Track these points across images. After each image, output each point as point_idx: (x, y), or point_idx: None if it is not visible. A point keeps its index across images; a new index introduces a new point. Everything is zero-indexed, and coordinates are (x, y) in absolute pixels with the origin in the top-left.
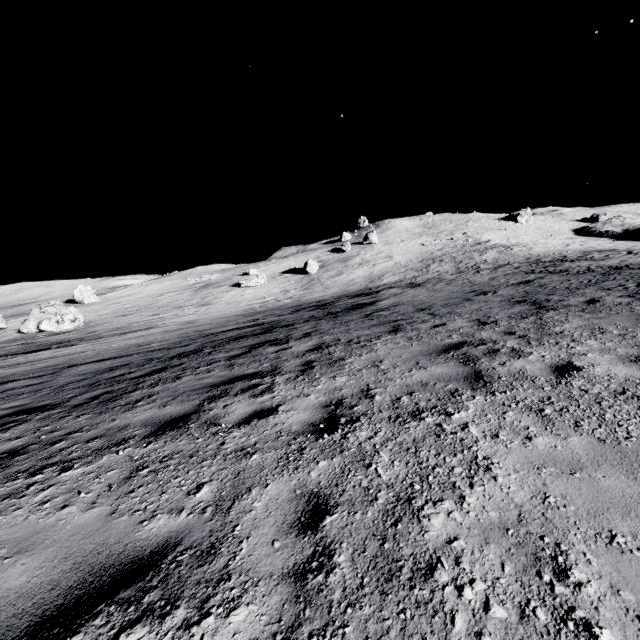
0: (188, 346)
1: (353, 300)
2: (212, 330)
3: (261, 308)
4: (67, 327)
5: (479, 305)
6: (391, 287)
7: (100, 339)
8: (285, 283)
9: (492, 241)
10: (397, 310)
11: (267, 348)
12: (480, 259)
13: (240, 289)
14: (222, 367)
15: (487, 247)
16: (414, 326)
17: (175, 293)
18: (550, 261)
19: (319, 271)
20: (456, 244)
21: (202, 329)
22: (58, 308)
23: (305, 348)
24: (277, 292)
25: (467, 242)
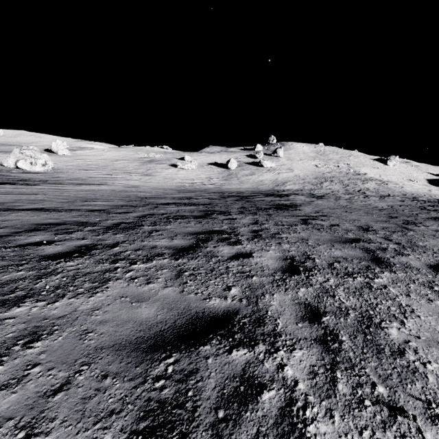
0: (128, 214)
1: (270, 198)
2: (152, 199)
3: (190, 187)
4: (38, 169)
5: (437, 241)
6: (296, 193)
7: (59, 185)
8: (210, 172)
9: (368, 174)
10: (334, 222)
11: (219, 246)
12: (363, 186)
13: (176, 169)
14: (167, 273)
15: (367, 178)
16: (398, 259)
17: (127, 161)
18: (429, 201)
19: (237, 168)
20: (341, 171)
21: (143, 196)
22: (34, 152)
23: (274, 263)
24: (203, 177)
25: (349, 171)
